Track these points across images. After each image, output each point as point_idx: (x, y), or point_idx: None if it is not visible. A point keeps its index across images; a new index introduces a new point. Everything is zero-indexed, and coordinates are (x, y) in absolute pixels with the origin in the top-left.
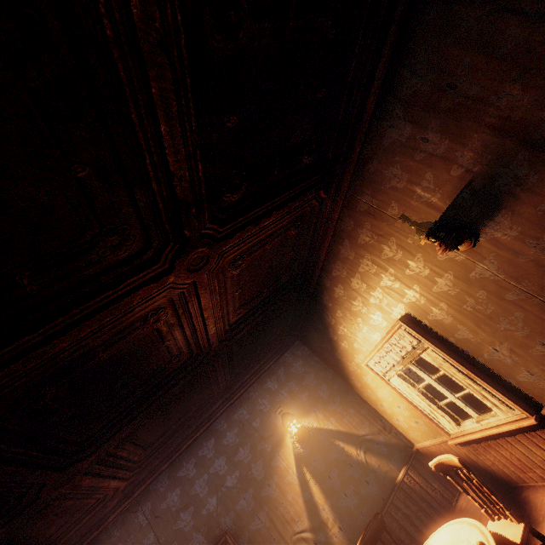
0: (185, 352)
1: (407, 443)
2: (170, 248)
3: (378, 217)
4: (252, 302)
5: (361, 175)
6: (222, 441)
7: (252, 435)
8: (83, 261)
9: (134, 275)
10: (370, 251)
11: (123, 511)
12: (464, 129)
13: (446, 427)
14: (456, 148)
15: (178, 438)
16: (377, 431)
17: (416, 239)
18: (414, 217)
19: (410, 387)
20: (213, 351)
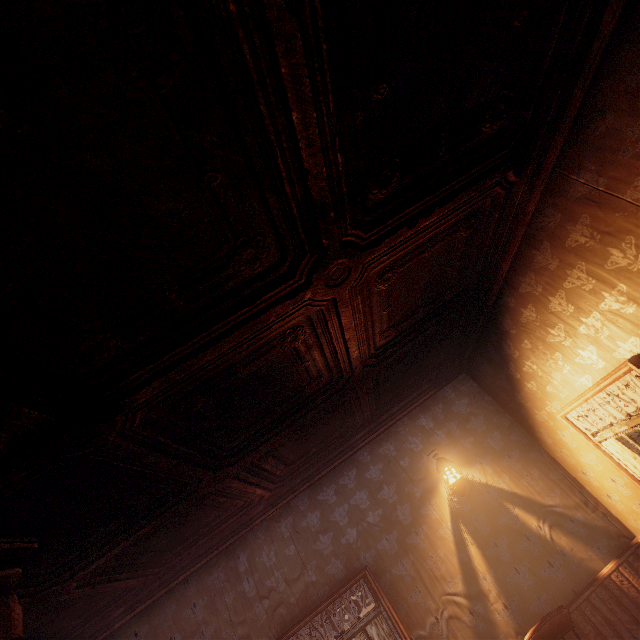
0: (324, 375)
1: (622, 531)
2: (306, 260)
3: (606, 205)
4: (403, 324)
5: (580, 141)
6: (365, 474)
7: (399, 475)
8: (220, 276)
9: (269, 291)
10: (585, 258)
11: (268, 518)
12: None
13: None
14: None
15: (318, 462)
16: (573, 505)
17: None
18: None
19: (638, 457)
20: (355, 376)
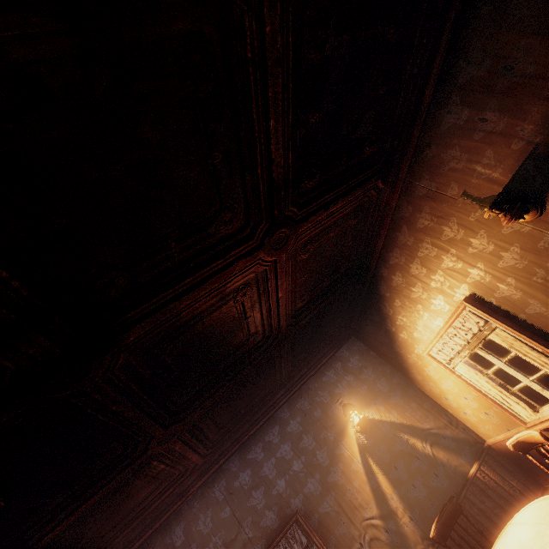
0: (262, 328)
1: (477, 438)
2: (265, 224)
3: (437, 199)
4: (317, 288)
5: (419, 162)
6: (286, 428)
7: (314, 424)
8: (213, 228)
9: (239, 245)
10: (429, 234)
11: (201, 486)
12: (523, 105)
13: (522, 415)
14: (515, 123)
15: (246, 424)
16: (443, 425)
17: (478, 216)
18: (475, 195)
19: (478, 373)
20: (282, 333)
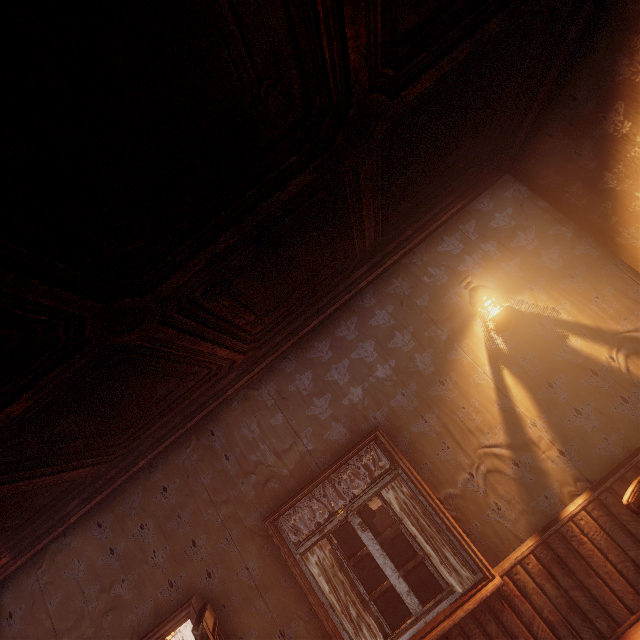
0: (284, 36)
1: None
2: None
3: None
4: None
5: None
6: (369, 321)
7: (416, 317)
8: None
9: None
10: None
11: (244, 387)
12: None
13: None
14: None
15: (304, 312)
16: None
17: None
18: None
19: None
20: (355, 99)
